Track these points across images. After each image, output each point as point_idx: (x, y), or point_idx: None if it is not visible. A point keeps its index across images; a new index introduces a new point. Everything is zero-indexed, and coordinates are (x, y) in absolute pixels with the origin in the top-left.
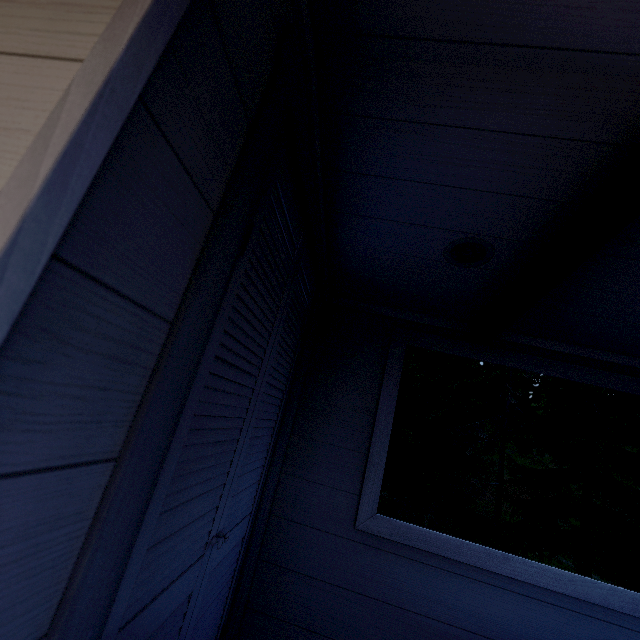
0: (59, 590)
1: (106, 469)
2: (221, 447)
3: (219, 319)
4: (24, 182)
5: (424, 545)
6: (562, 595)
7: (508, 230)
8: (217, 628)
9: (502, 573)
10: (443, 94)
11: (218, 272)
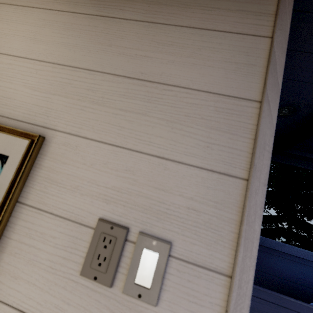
0: None
1: None
2: None
3: None
4: (274, 85)
5: None
6: (308, 261)
7: (312, 101)
8: None
9: (283, 251)
10: (309, 37)
11: None
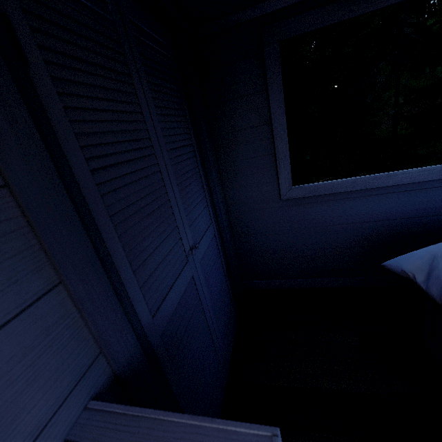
0: (90, 339)
1: (58, 291)
2: (156, 213)
3: (64, 143)
4: None
5: (329, 191)
6: (433, 181)
7: None
8: (223, 272)
9: (387, 185)
10: None
11: (5, 108)
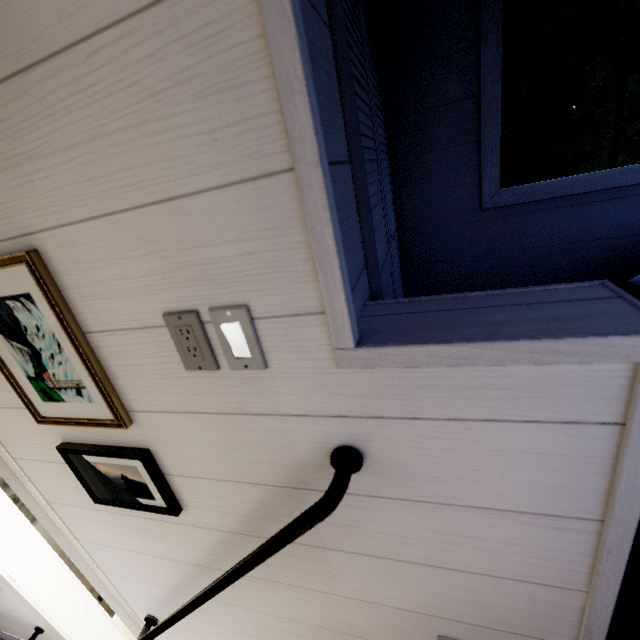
0: (361, 243)
1: (349, 169)
2: (373, 166)
3: None
4: None
5: (552, 194)
6: None
7: None
8: None
9: (638, 183)
10: None
11: None
